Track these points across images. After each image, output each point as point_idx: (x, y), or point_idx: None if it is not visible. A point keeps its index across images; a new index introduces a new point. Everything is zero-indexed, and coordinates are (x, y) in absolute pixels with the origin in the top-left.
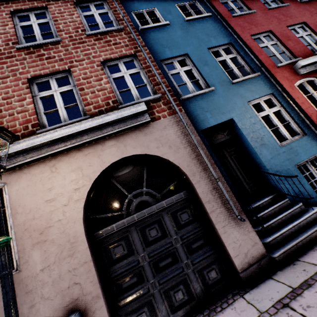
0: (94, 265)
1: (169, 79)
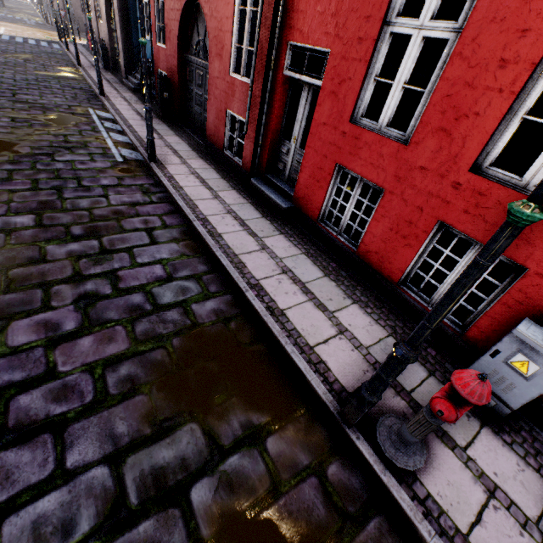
0: (110, 38)
1: None
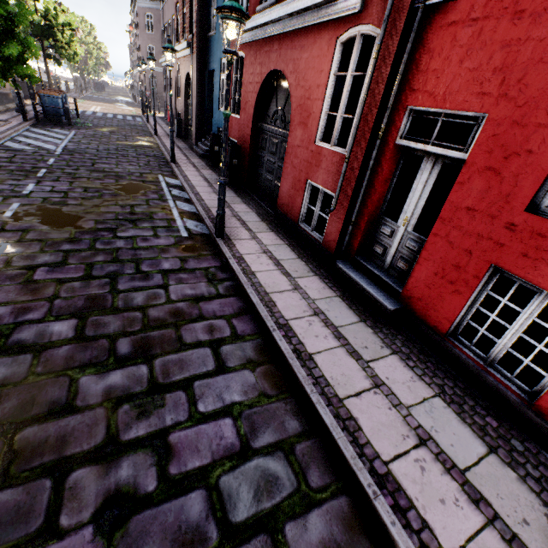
0: (185, 111)
1: (209, 8)
